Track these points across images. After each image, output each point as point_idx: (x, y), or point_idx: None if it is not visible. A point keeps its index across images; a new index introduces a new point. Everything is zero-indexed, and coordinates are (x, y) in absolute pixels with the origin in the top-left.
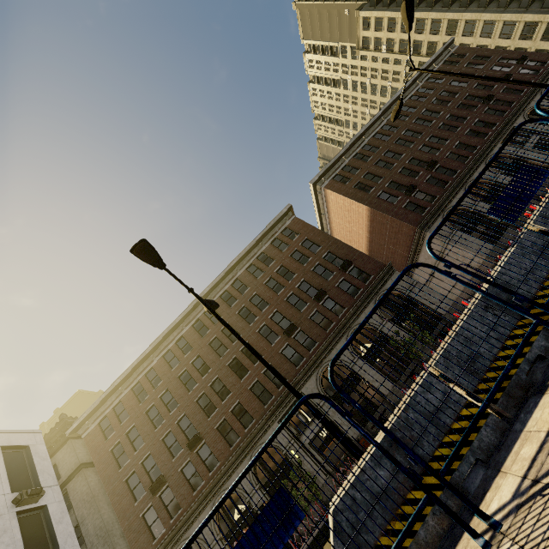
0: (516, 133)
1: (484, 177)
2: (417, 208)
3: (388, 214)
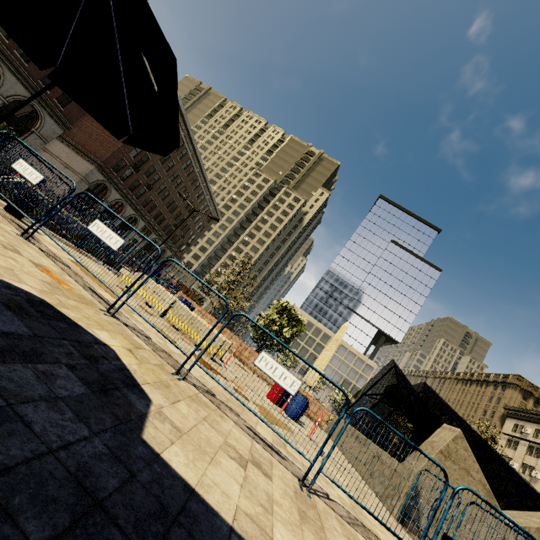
0: (148, 233)
1: (126, 212)
2: (120, 167)
3: (122, 146)
